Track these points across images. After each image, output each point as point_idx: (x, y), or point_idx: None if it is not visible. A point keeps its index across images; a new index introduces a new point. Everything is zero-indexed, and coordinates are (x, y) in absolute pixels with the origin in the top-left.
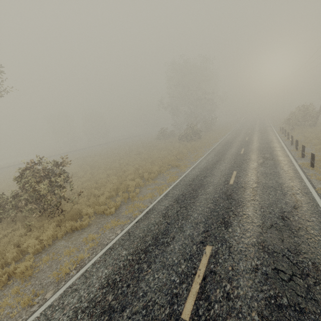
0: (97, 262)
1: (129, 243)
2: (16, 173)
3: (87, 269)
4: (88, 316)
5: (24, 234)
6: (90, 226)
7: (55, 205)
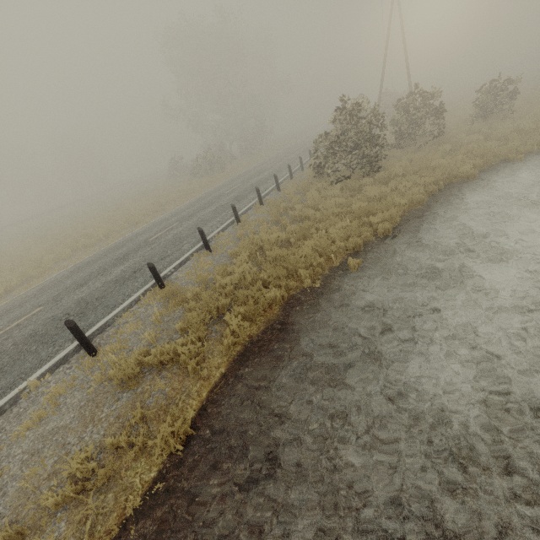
0: None
1: None
2: None
3: None
4: None
5: None
6: None
7: None
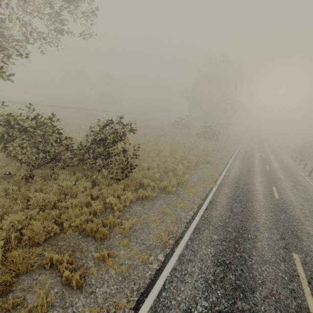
0: (192, 238)
1: (213, 228)
2: (34, 113)
3: (187, 243)
4: (221, 288)
5: (89, 186)
6: (157, 199)
7: (123, 169)
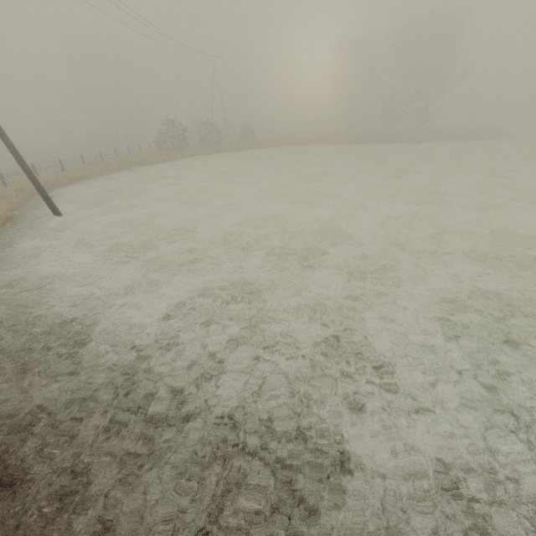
0: None
1: None
2: None
3: None
4: None
5: None
6: None
7: None
